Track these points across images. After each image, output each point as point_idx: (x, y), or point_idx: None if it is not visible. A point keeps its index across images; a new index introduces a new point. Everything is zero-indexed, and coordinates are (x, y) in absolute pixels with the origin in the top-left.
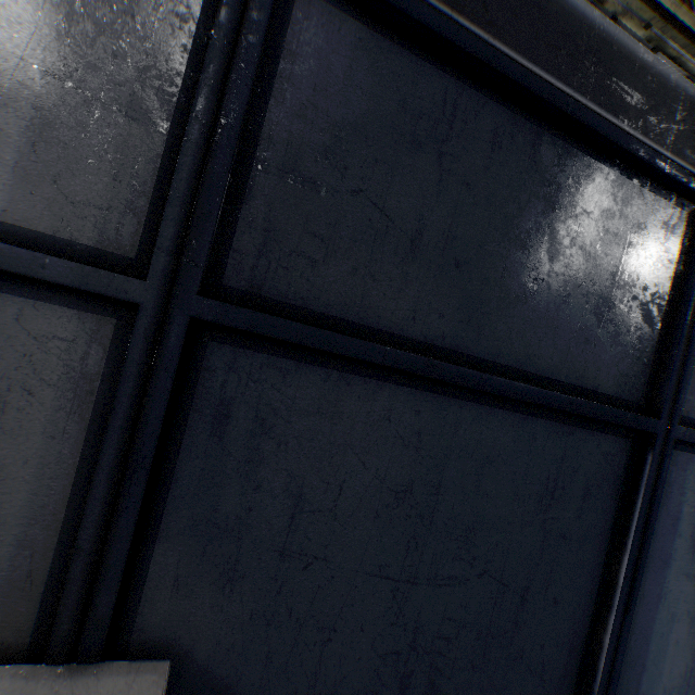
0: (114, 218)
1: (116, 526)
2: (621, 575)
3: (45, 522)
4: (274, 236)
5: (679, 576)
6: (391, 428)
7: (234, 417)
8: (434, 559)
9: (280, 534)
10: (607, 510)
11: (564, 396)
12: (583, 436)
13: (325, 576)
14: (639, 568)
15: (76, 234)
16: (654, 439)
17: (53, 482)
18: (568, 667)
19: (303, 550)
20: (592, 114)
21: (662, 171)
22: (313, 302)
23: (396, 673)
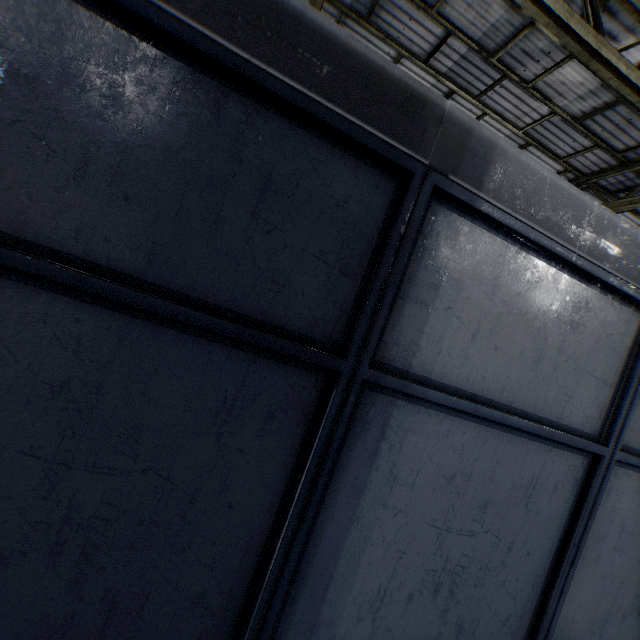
0: None
1: None
2: (298, 491)
3: None
4: None
5: (377, 505)
6: (48, 330)
7: None
8: (93, 450)
9: None
10: (294, 435)
11: (231, 325)
12: (268, 365)
13: None
14: (316, 488)
15: None
16: (340, 377)
17: None
18: (243, 565)
19: None
20: (272, 79)
21: (356, 138)
22: None
23: (48, 541)
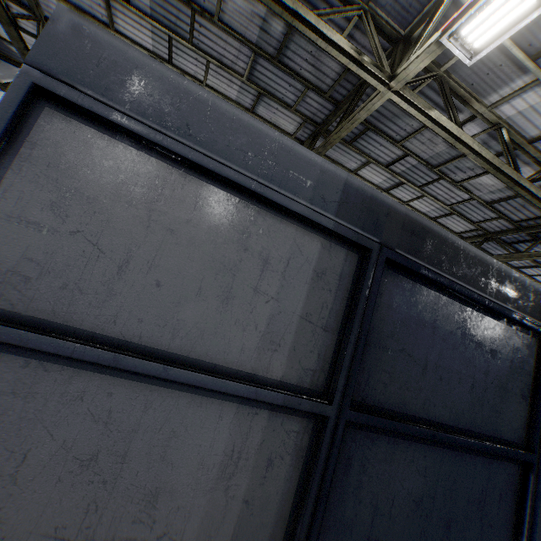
0: (317, 374)
1: (313, 526)
2: None
3: (280, 524)
4: (371, 374)
5: None
6: (414, 466)
7: (352, 464)
8: (432, 540)
9: (368, 527)
10: (511, 508)
11: (490, 445)
12: (497, 464)
13: None
14: None
15: (304, 383)
16: (532, 466)
17: (285, 502)
18: None
19: (376, 536)
20: (495, 304)
21: (526, 325)
22: (384, 404)
23: None
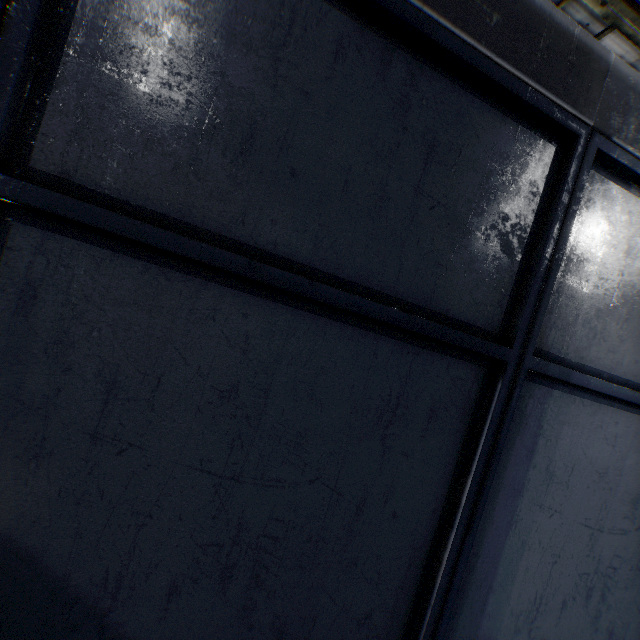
0: None
1: None
2: (464, 496)
3: None
4: (87, 124)
5: (533, 506)
6: (216, 328)
7: (41, 299)
8: (262, 460)
9: (92, 418)
10: (455, 434)
11: (403, 314)
12: (431, 358)
13: (141, 463)
14: (483, 491)
15: None
16: (505, 367)
17: None
18: (407, 580)
19: (117, 435)
20: (444, 32)
21: (524, 98)
22: (130, 194)
23: (218, 565)
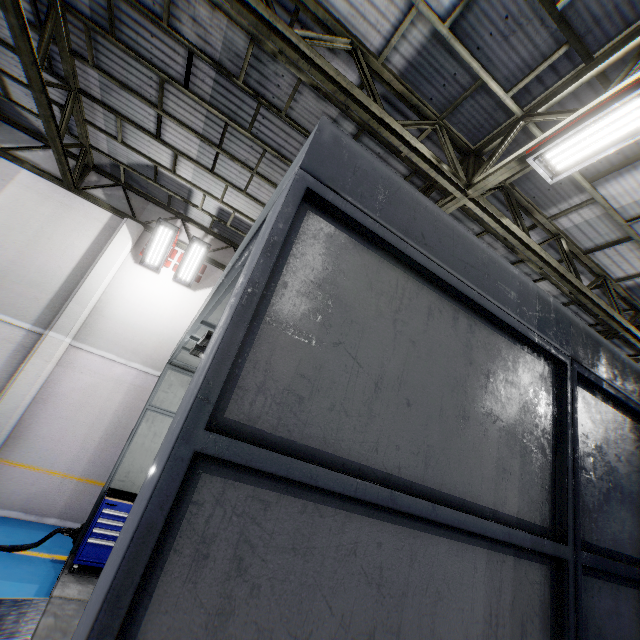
0: (543, 507)
1: None
2: None
3: None
4: (583, 505)
5: None
6: (635, 619)
7: (588, 623)
8: None
9: None
10: None
11: None
12: None
13: None
14: None
15: (535, 519)
16: None
17: None
18: None
19: None
20: None
21: None
22: (599, 541)
23: None
